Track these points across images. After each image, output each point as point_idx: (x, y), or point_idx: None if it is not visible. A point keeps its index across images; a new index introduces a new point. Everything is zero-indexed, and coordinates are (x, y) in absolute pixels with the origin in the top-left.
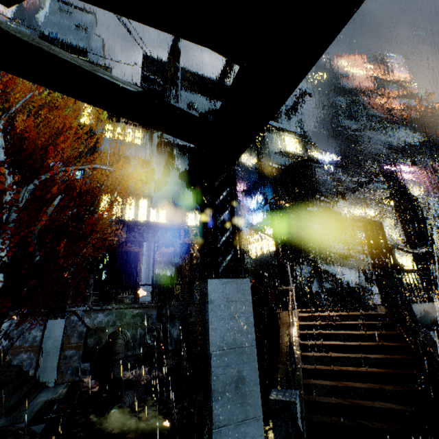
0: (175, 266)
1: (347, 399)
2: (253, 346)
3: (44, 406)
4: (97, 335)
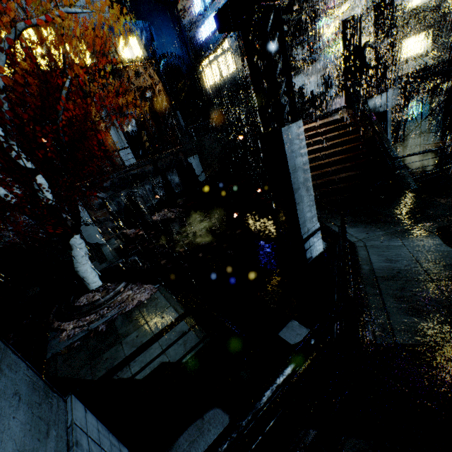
0: (134, 117)
1: (323, 179)
2: (307, 162)
3: (119, 251)
4: (114, 201)
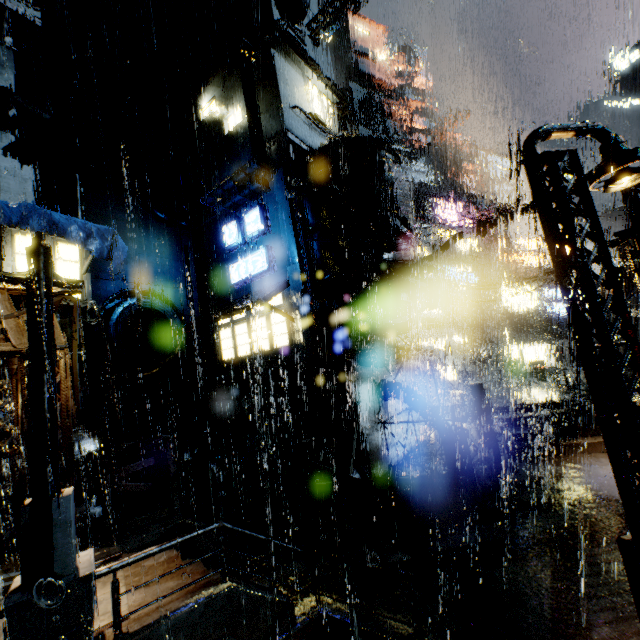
0: None
1: None
2: None
3: None
4: None
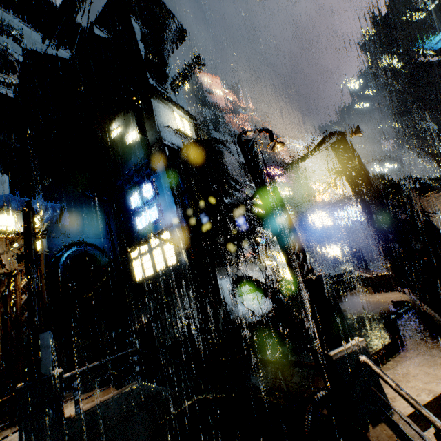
0: None
1: None
2: None
3: None
4: None
